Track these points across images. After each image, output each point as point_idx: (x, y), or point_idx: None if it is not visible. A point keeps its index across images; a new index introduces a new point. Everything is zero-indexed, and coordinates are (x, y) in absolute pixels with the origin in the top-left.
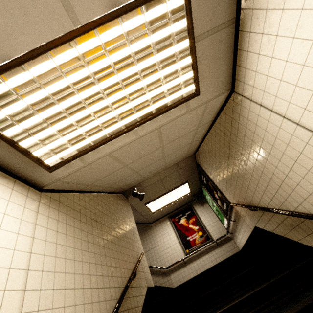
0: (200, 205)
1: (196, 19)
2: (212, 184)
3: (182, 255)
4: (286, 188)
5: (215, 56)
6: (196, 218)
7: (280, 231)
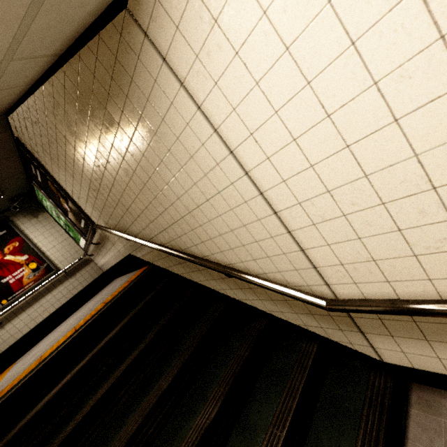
0: (30, 216)
1: None
2: (57, 187)
3: None
4: (185, 226)
5: None
6: (23, 241)
7: (162, 264)
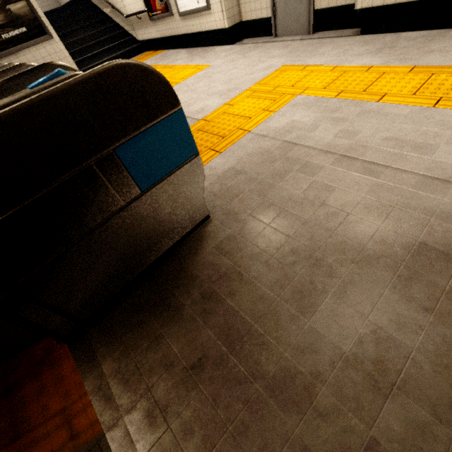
0: None
1: None
2: None
3: None
4: None
5: None
6: None
7: (95, 2)
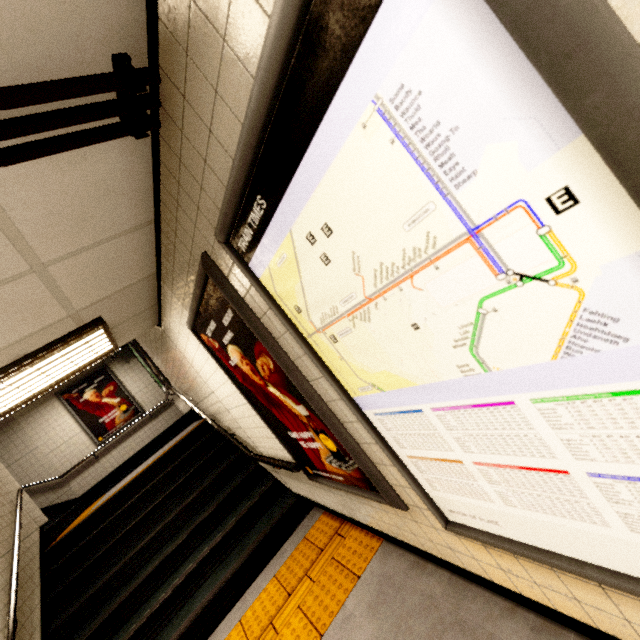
0: (123, 362)
1: (114, 321)
2: (143, 353)
3: (91, 448)
4: (207, 403)
5: (137, 322)
6: (117, 385)
7: None
